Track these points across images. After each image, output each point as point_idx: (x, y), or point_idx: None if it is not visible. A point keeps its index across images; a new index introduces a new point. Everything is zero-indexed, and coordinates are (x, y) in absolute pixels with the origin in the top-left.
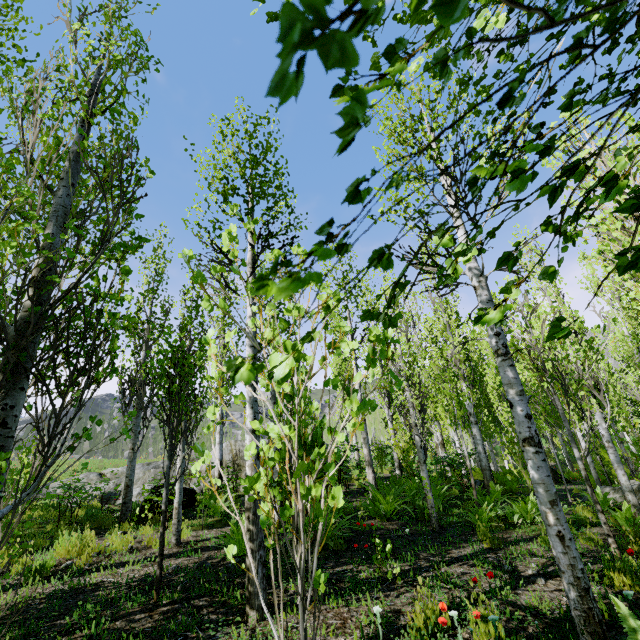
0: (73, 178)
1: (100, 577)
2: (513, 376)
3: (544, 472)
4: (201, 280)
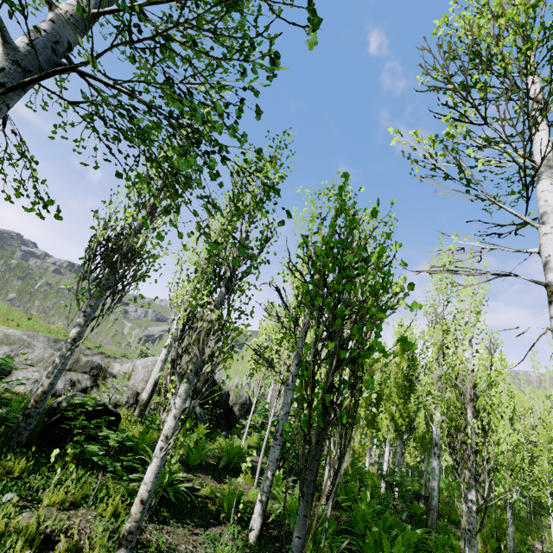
0: None
1: None
2: None
3: None
4: None
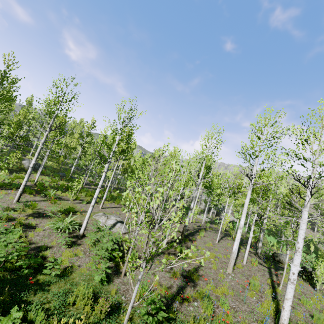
0: None
1: None
2: None
3: None
4: None
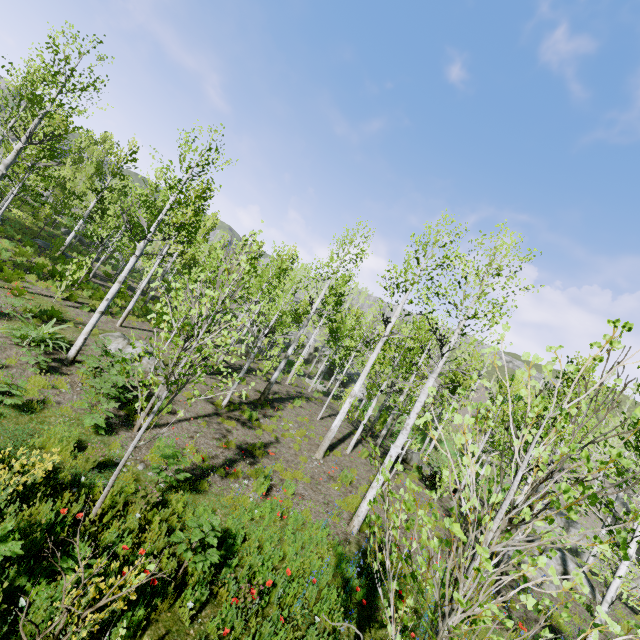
0: None
1: None
2: None
3: None
4: None
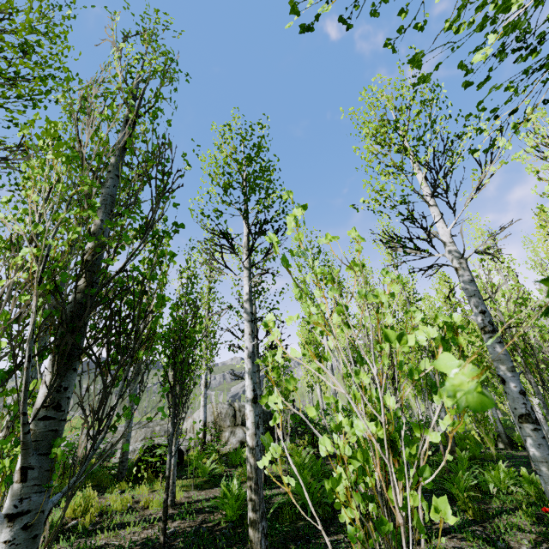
0: (118, 171)
1: (104, 539)
2: (503, 352)
3: (545, 450)
4: (287, 265)
